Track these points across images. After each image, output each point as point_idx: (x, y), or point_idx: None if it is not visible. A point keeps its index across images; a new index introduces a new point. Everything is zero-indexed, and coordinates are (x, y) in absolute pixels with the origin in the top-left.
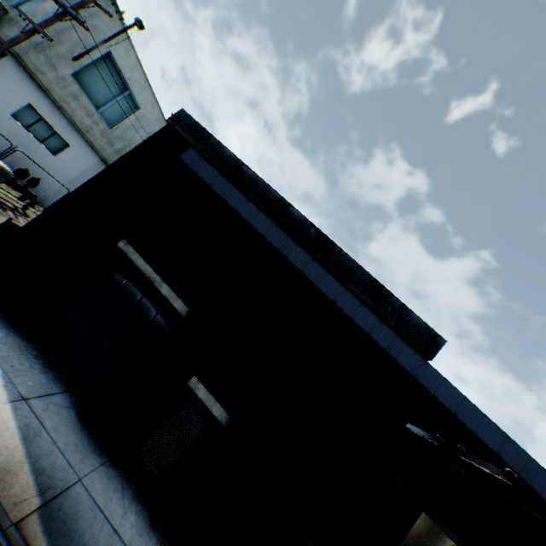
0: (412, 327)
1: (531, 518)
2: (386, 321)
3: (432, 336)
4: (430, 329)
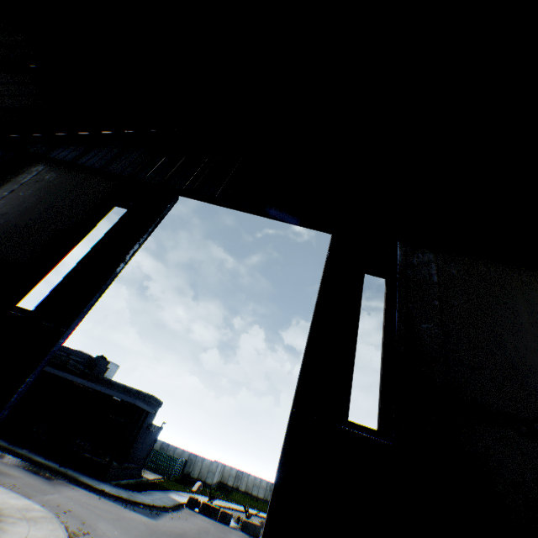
0: (63, 361)
1: (97, 390)
2: (56, 362)
3: (68, 360)
4: (68, 359)
